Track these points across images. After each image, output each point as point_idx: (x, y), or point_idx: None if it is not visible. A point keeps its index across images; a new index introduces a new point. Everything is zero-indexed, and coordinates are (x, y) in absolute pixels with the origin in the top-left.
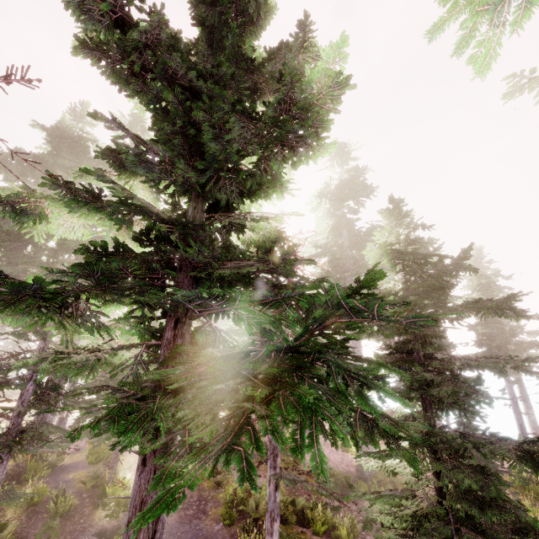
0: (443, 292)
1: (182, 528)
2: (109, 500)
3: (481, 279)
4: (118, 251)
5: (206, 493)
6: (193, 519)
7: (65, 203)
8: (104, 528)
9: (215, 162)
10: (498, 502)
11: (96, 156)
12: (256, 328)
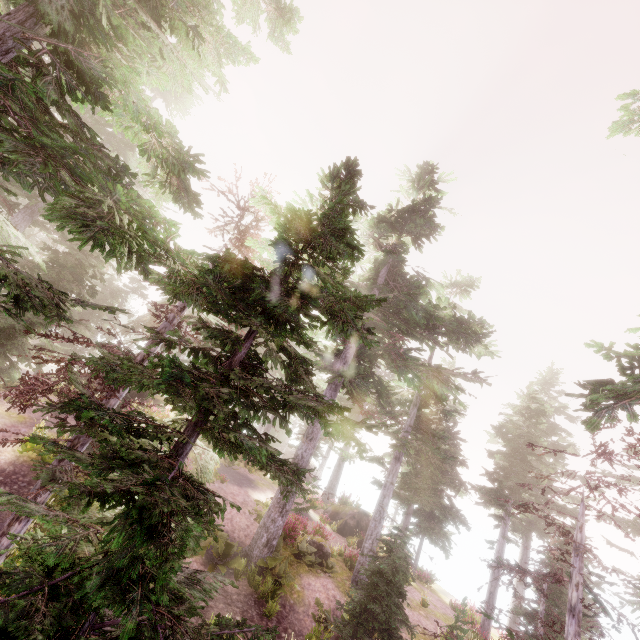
0: (352, 313)
1: None
2: None
3: (532, 402)
4: None
5: None
6: None
7: None
8: None
9: None
10: (123, 581)
11: None
12: None
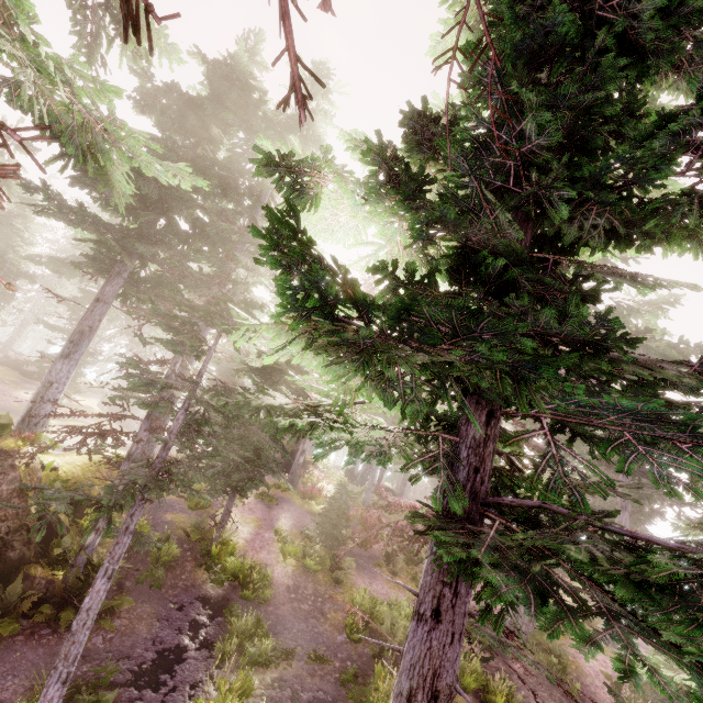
0: None
1: (297, 624)
2: (214, 562)
3: None
4: (421, 283)
5: (322, 588)
6: (309, 617)
7: (368, 189)
8: (208, 594)
9: (606, 172)
10: None
11: (402, 119)
12: (651, 470)
